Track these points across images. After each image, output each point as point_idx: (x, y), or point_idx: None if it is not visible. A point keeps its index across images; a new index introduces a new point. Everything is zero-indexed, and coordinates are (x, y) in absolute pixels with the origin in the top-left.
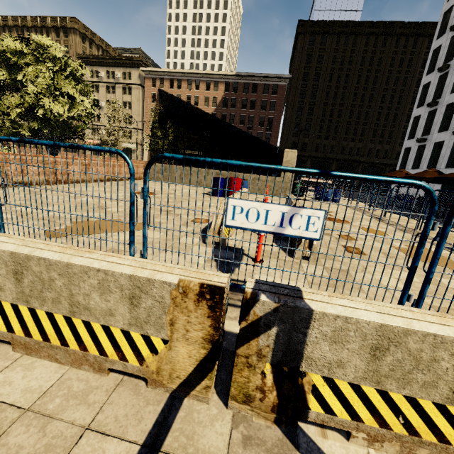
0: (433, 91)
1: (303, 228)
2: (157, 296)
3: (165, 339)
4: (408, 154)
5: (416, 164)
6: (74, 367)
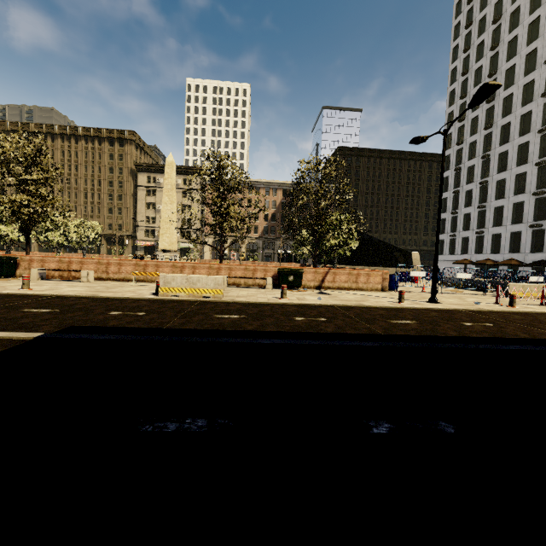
0: (451, 204)
1: (540, 280)
2: (540, 287)
3: (541, 293)
4: (442, 244)
5: (450, 251)
6: (531, 299)
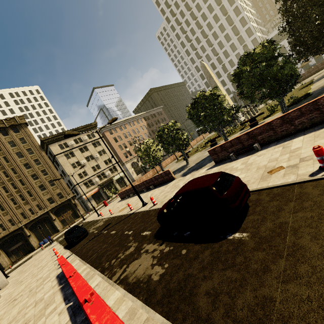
0: None
1: None
2: None
3: None
4: None
5: None
6: None
